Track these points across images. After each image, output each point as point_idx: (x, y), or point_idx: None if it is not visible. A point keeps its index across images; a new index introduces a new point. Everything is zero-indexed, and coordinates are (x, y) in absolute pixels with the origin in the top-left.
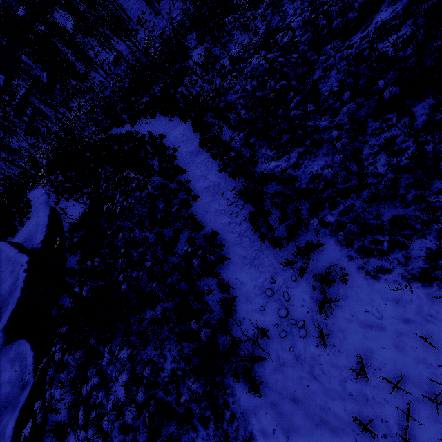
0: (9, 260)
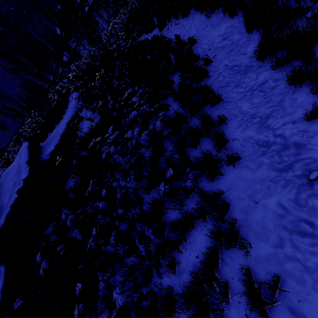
0: (18, 169)
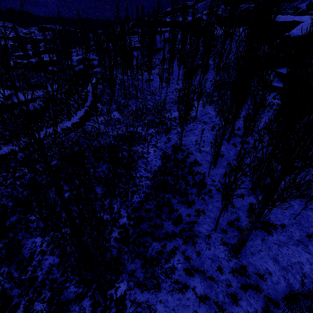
0: None
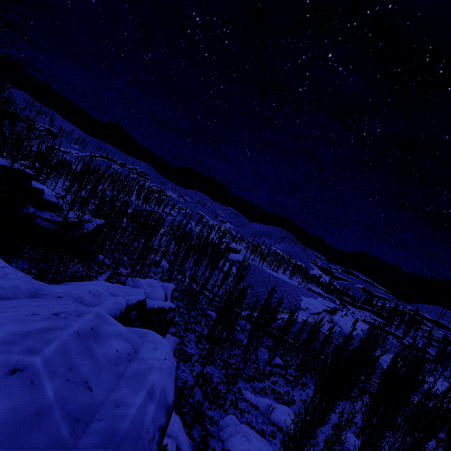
0: None
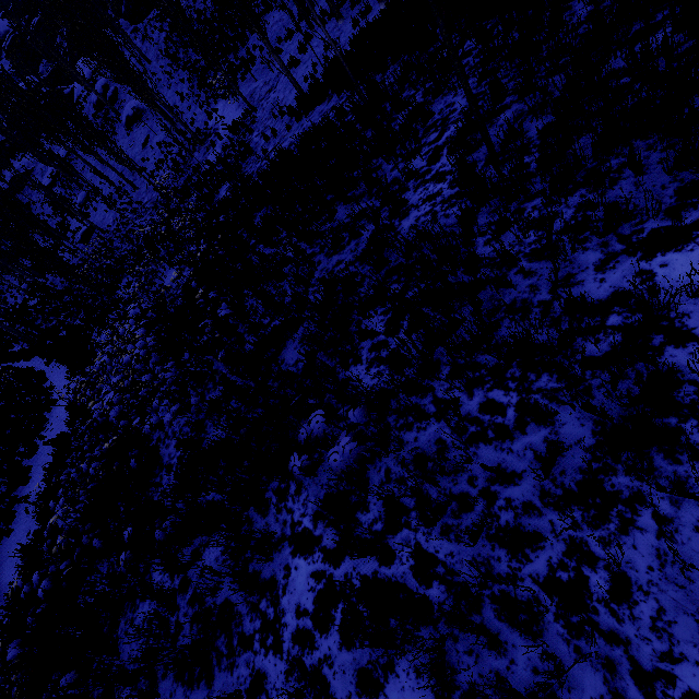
0: None
